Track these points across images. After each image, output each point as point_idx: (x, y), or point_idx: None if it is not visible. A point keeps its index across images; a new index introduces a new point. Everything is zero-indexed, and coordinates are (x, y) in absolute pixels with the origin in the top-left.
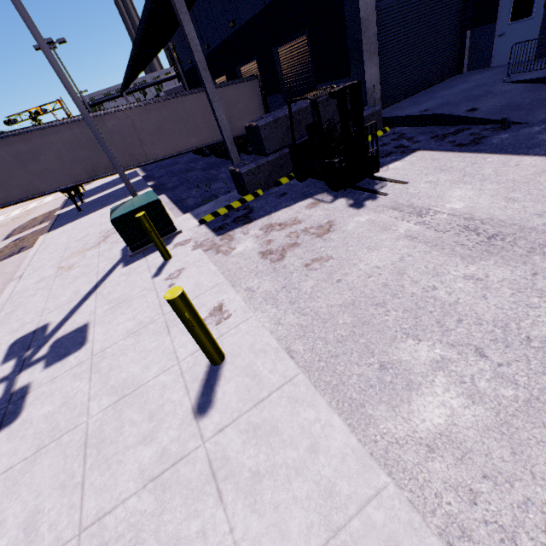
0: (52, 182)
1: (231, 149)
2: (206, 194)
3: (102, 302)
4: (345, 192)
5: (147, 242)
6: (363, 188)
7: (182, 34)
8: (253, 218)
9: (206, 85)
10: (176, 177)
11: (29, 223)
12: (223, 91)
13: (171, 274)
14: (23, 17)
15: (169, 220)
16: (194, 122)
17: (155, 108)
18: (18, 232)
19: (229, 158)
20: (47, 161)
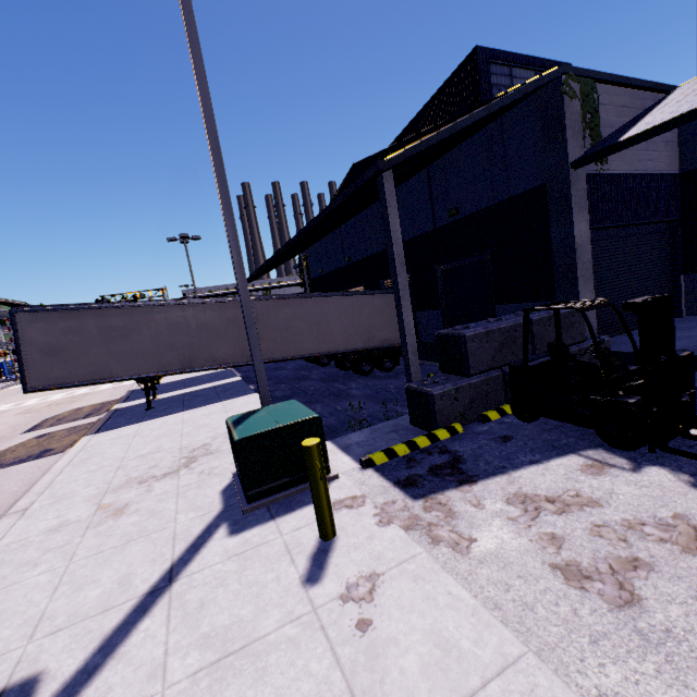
0: (132, 366)
1: (412, 360)
2: (339, 414)
3: (185, 634)
4: (646, 454)
5: (277, 488)
6: (696, 455)
7: (320, 247)
8: (474, 474)
9: (399, 280)
10: (284, 384)
11: (70, 413)
12: (368, 299)
13: (349, 583)
14: (219, 179)
15: (323, 453)
16: (328, 325)
17: (288, 304)
18: (50, 424)
19: (359, 371)
20: (138, 341)
